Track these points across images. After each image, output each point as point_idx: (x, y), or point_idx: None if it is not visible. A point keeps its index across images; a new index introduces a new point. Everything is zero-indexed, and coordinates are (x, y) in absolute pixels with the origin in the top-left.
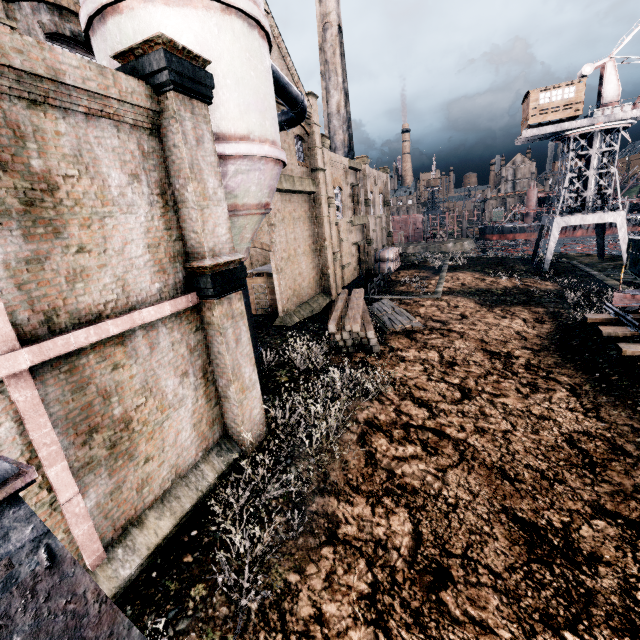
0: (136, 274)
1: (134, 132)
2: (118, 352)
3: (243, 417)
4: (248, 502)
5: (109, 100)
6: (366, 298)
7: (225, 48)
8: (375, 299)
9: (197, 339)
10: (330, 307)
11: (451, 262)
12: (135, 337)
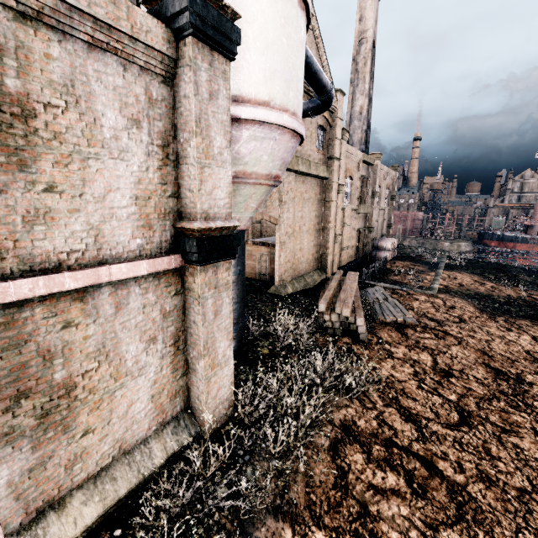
0: (115, 225)
1: (144, 75)
2: (74, 308)
3: (208, 395)
4: (188, 505)
5: (118, 34)
6: (359, 281)
7: (260, 10)
8: (368, 284)
9: (174, 304)
10: (323, 284)
11: (448, 260)
12: (99, 294)
